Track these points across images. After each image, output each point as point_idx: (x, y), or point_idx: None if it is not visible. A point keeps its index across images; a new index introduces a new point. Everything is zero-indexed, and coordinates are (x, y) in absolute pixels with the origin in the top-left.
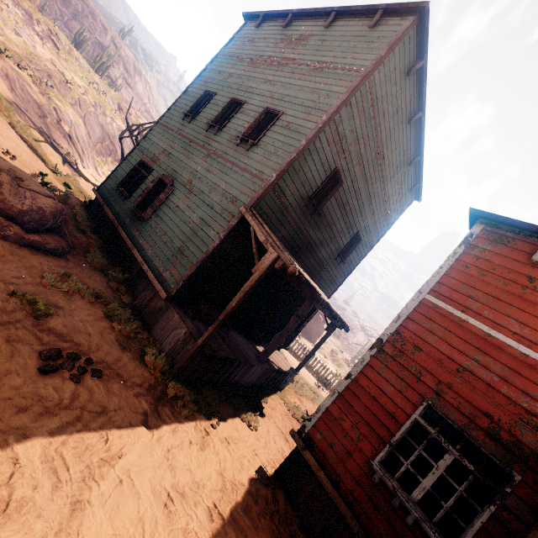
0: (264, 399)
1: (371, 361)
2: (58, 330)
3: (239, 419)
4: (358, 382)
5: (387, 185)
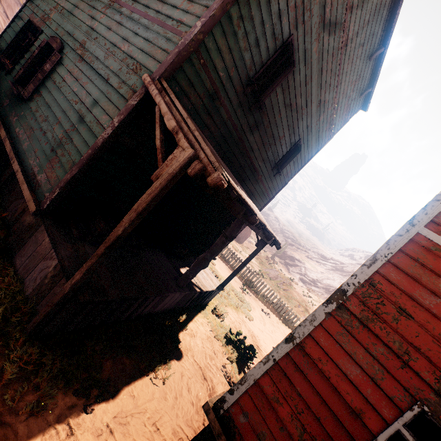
0: (183, 327)
1: (325, 320)
2: None
3: (142, 371)
4: (304, 349)
5: (340, 82)
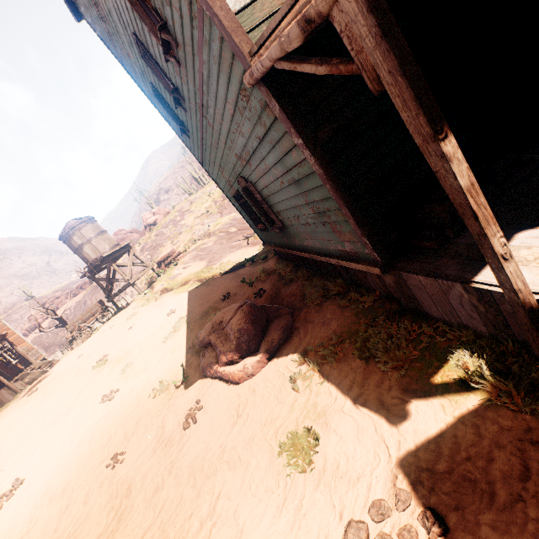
0: None
1: None
2: (338, 463)
3: None
4: None
5: None
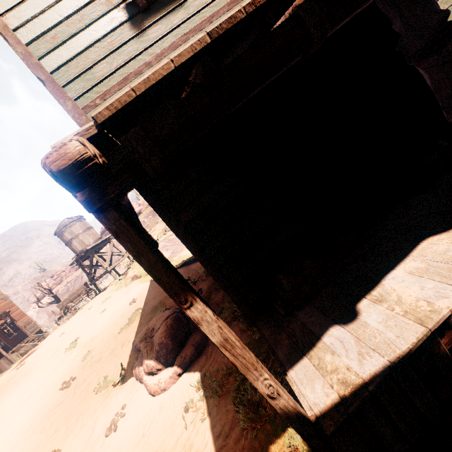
0: None
1: None
2: None
3: None
4: None
5: None
